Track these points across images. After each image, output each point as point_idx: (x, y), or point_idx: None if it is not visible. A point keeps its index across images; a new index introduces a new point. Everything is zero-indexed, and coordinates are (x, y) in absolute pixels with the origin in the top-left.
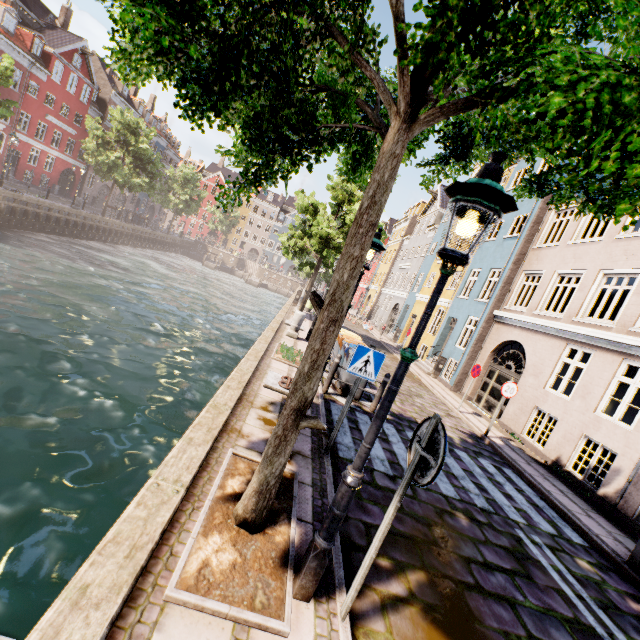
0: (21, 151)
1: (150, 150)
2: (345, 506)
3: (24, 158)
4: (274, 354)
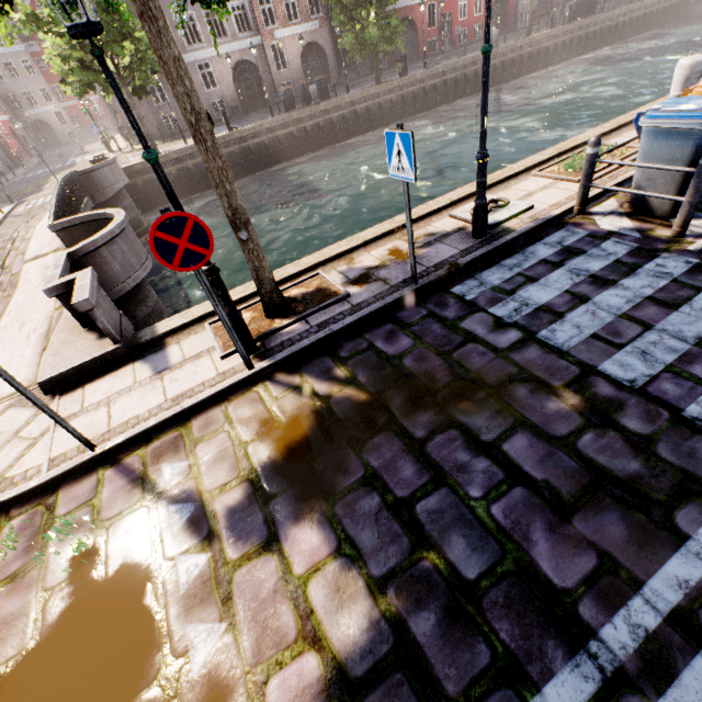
0: (450, 11)
1: None
2: (214, 292)
3: (454, 17)
4: (548, 168)
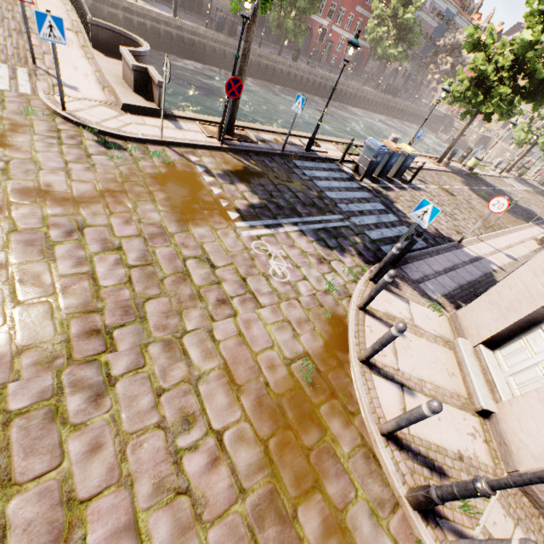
0: (333, 41)
1: (412, 19)
2: (224, 110)
3: (334, 46)
4: (338, 145)
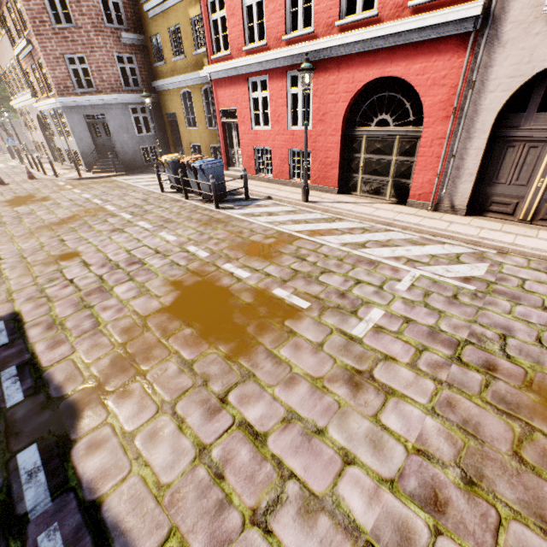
0: None
1: None
2: None
3: None
4: None
